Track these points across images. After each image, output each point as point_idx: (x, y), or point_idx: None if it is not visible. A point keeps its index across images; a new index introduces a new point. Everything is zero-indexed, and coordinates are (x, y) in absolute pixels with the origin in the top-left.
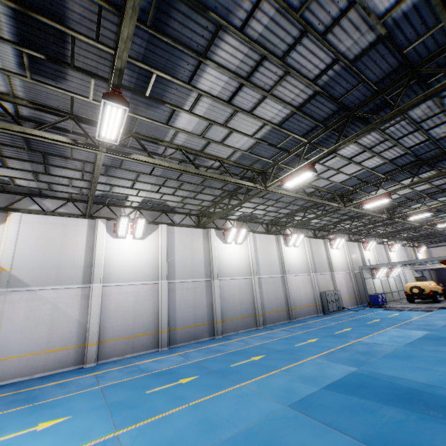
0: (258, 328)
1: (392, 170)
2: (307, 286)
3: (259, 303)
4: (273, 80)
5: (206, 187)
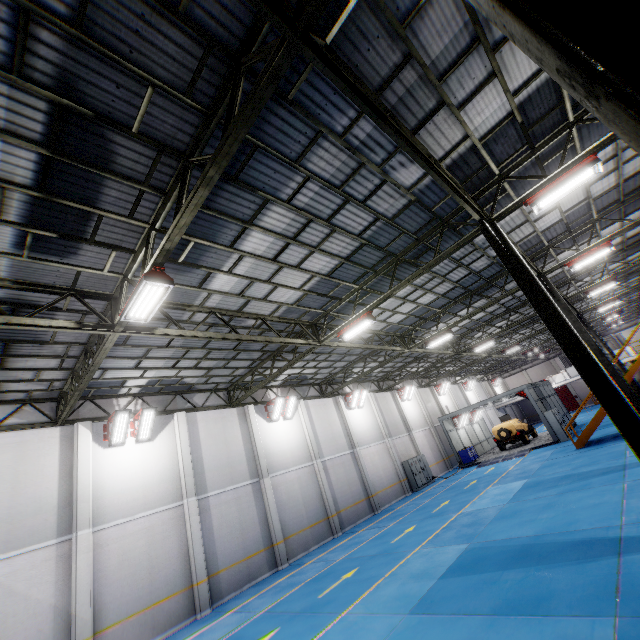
0: (336, 536)
1: (447, 303)
2: (385, 459)
3: (330, 498)
4: (320, 237)
5: (242, 351)
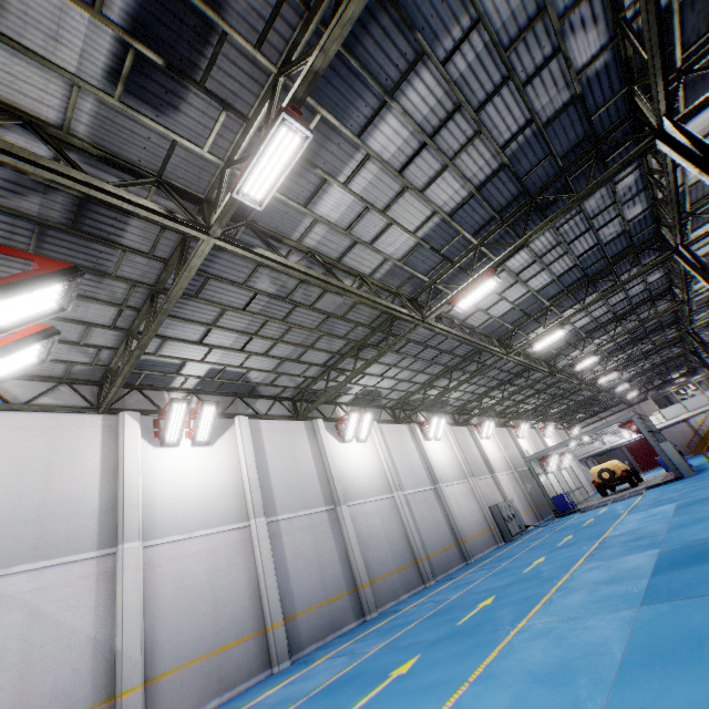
0: (428, 585)
1: (558, 293)
2: (470, 500)
3: (417, 538)
4: (459, 143)
5: (323, 336)
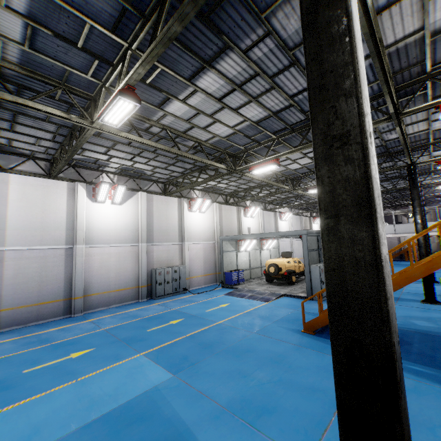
0: None
1: (119, 14)
2: (127, 262)
3: None
4: None
5: None
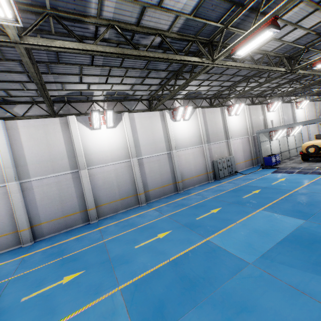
0: (140, 206)
1: None
2: (198, 158)
3: (140, 183)
4: None
5: None
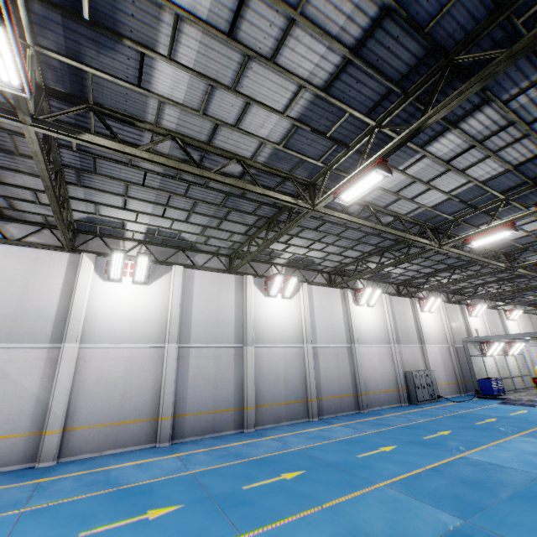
0: (311, 420)
1: (517, 185)
2: (386, 363)
3: (313, 383)
4: None
5: (232, 211)
